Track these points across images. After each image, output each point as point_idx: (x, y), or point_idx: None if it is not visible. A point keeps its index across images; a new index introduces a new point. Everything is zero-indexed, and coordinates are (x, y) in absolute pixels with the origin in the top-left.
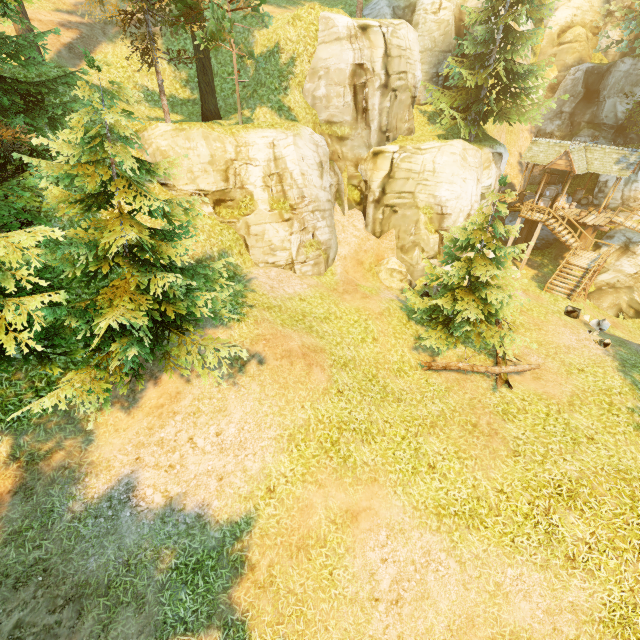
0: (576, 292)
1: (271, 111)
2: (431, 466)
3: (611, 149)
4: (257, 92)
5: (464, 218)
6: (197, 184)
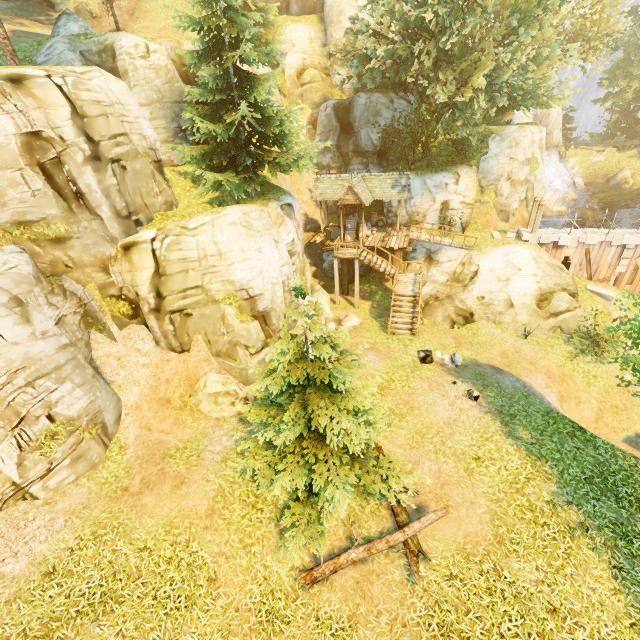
0: (417, 327)
1: None
2: None
3: (384, 175)
4: None
5: (280, 287)
6: None
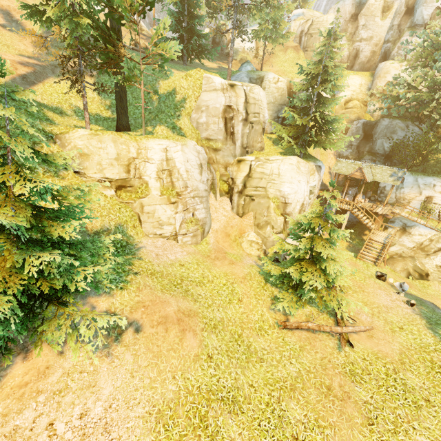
0: (380, 260)
1: (167, 129)
2: (295, 437)
3: (386, 168)
4: (158, 116)
5: (300, 206)
6: (104, 173)
